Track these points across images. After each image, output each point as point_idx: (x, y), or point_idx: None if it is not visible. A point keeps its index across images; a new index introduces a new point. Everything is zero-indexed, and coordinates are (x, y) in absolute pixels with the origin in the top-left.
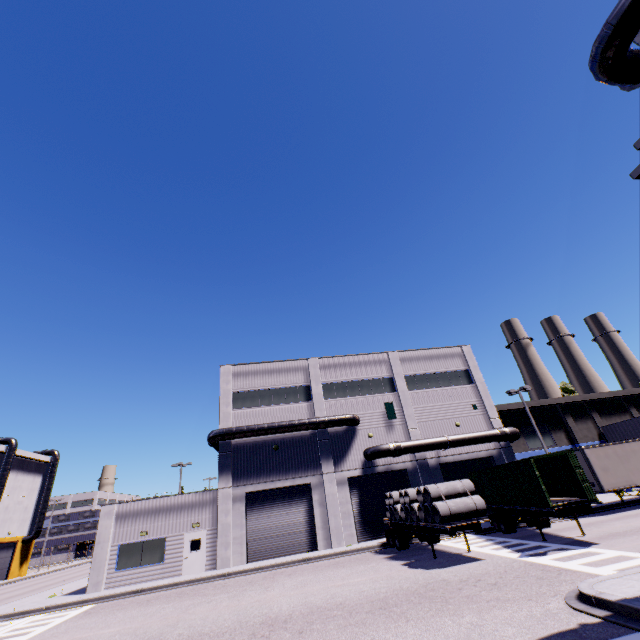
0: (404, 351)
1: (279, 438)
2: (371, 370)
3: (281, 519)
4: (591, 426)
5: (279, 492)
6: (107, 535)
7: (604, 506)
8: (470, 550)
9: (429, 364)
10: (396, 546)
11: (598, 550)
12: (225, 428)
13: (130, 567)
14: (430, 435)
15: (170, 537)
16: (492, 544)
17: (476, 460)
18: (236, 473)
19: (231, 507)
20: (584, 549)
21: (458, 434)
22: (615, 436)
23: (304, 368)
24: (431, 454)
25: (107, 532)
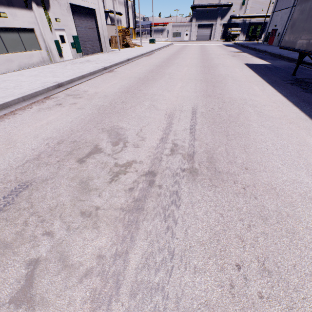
0: None
1: (208, 9)
2: None
3: (204, 32)
4: None
5: (205, 25)
6: (170, 30)
7: None
8: (235, 42)
9: None
10: (225, 41)
11: None
12: (195, 5)
13: (175, 37)
14: (251, 13)
15: (182, 32)
16: None
17: (261, 23)
18: (196, 19)
19: (194, 27)
20: None
21: (259, 14)
22: None
23: None
24: (248, 19)
25: (170, 29)
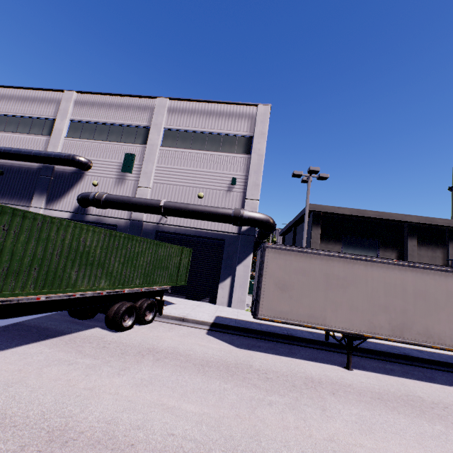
0: (179, 100)
1: (8, 165)
2: (129, 116)
3: None
4: (439, 256)
5: None
6: None
7: (288, 336)
8: None
9: (203, 121)
10: None
11: None
12: None
13: None
14: (162, 199)
15: None
16: None
17: (206, 239)
18: None
19: None
20: None
21: (181, 202)
22: None
23: (59, 101)
24: (152, 219)
25: None
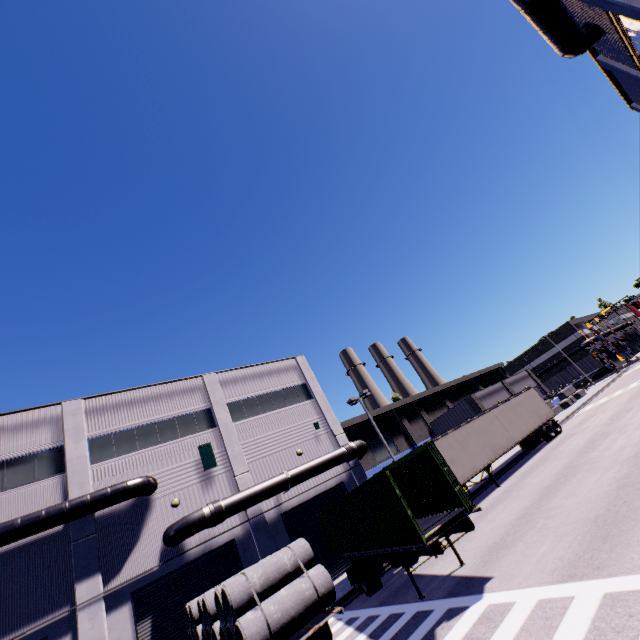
0: (226, 371)
1: None
2: (178, 403)
3: None
4: (422, 424)
5: None
6: None
7: None
8: None
9: (259, 383)
10: None
11: (501, 597)
12: None
13: None
14: (266, 476)
15: None
16: (354, 634)
17: (326, 493)
18: None
19: None
20: (481, 601)
21: (300, 465)
22: (441, 429)
23: (54, 419)
24: (269, 504)
25: None
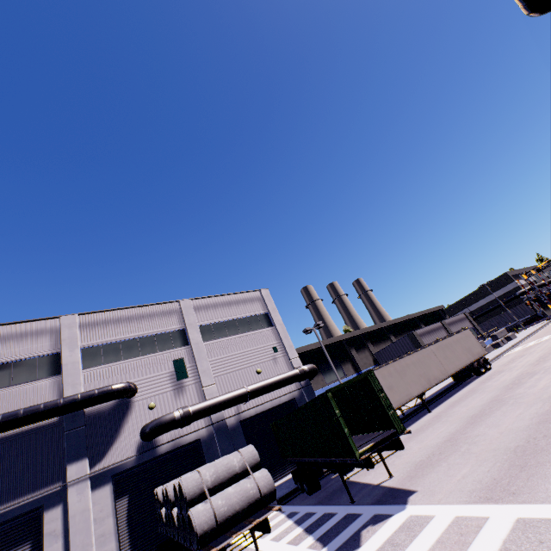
0: (200, 298)
1: None
2: (157, 323)
3: None
4: (368, 354)
5: None
6: None
7: None
8: None
9: (228, 310)
10: None
11: (422, 510)
12: None
13: None
14: (229, 389)
15: None
16: (293, 527)
17: (279, 407)
18: None
19: None
20: (404, 511)
21: (259, 382)
22: (384, 359)
23: (53, 330)
24: (231, 412)
25: None
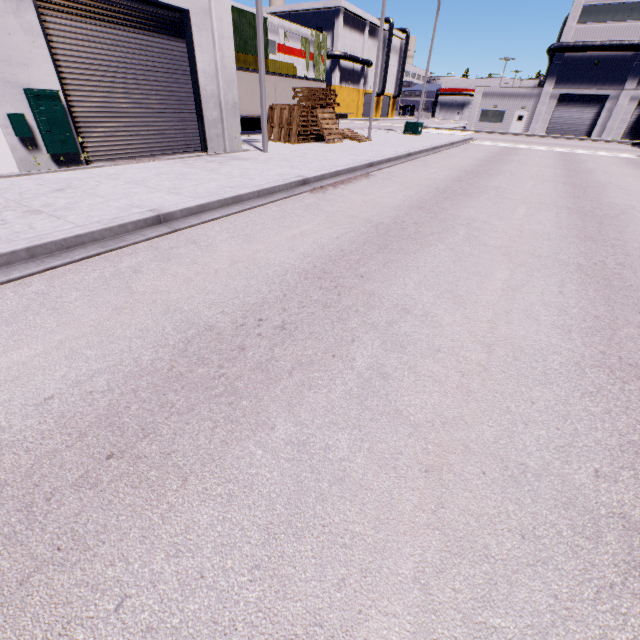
0: None
1: (603, 56)
2: None
3: (575, 115)
4: None
5: (582, 98)
6: (477, 104)
7: None
8: None
9: None
10: None
11: None
12: (564, 43)
13: (485, 122)
14: None
15: (507, 112)
16: None
17: None
18: (558, 79)
19: (547, 102)
20: None
21: None
22: None
23: None
24: None
25: (477, 102)
